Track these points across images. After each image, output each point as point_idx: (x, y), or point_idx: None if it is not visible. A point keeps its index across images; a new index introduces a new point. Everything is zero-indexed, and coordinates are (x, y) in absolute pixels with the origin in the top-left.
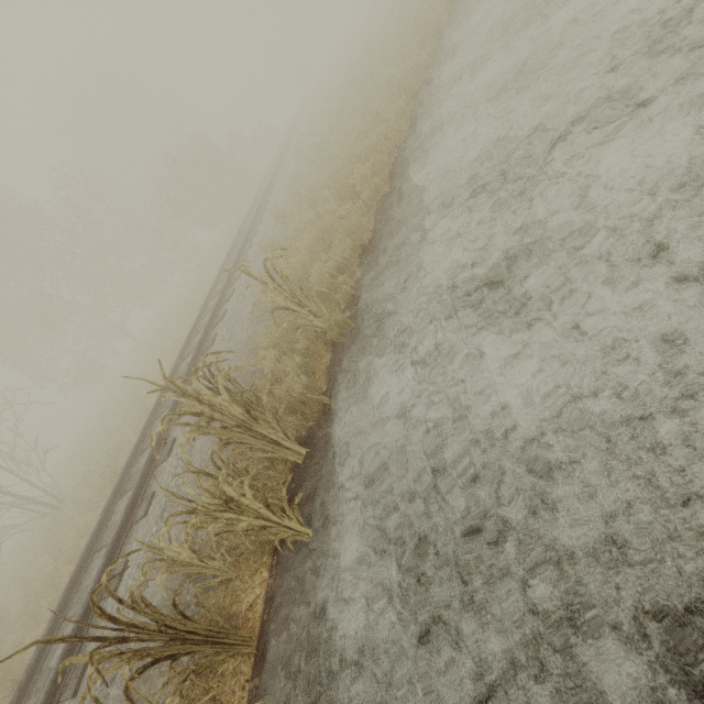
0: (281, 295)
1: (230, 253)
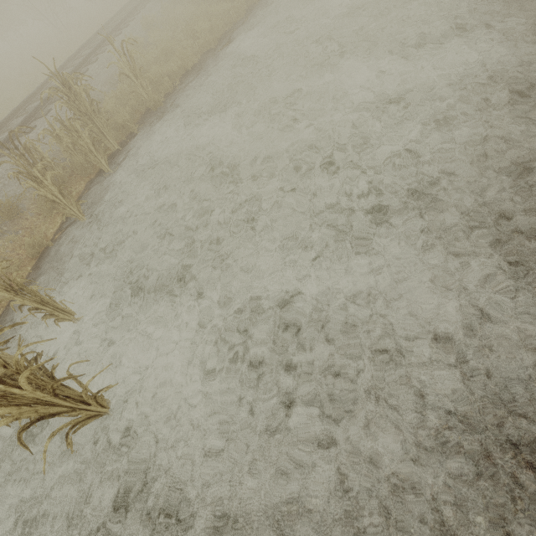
0: (127, 66)
1: (101, 31)
